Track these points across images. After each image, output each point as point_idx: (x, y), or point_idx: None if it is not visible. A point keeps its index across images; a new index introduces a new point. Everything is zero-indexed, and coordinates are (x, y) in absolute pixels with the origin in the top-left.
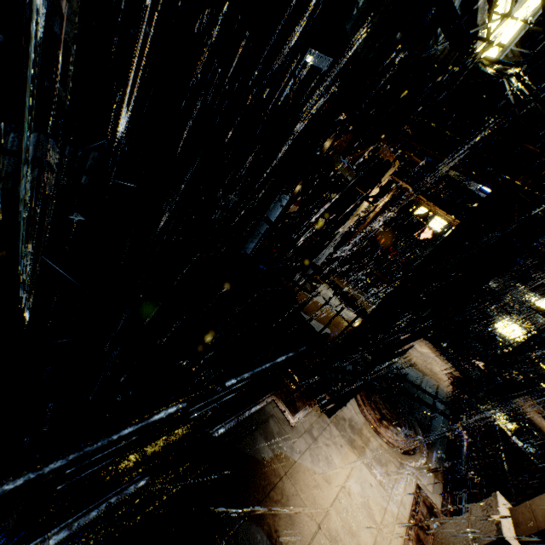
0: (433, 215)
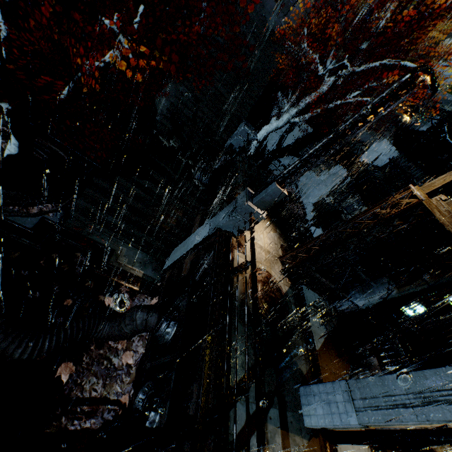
0: None
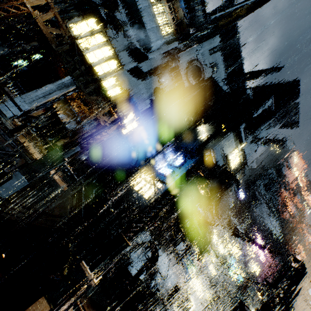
0: (137, 184)
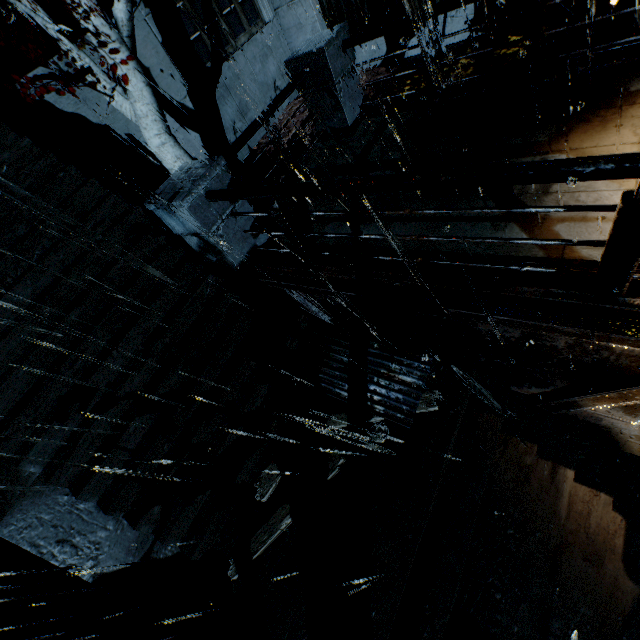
0: None
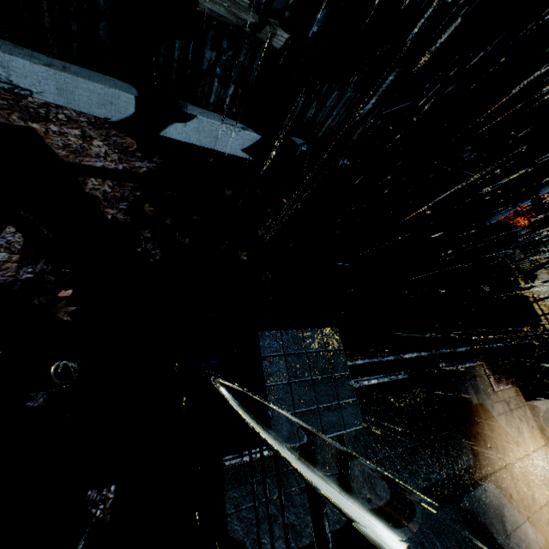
0: None
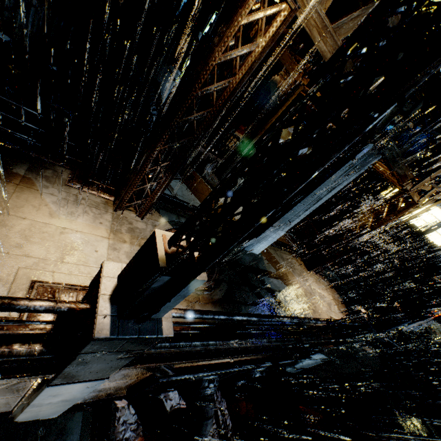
0: None
